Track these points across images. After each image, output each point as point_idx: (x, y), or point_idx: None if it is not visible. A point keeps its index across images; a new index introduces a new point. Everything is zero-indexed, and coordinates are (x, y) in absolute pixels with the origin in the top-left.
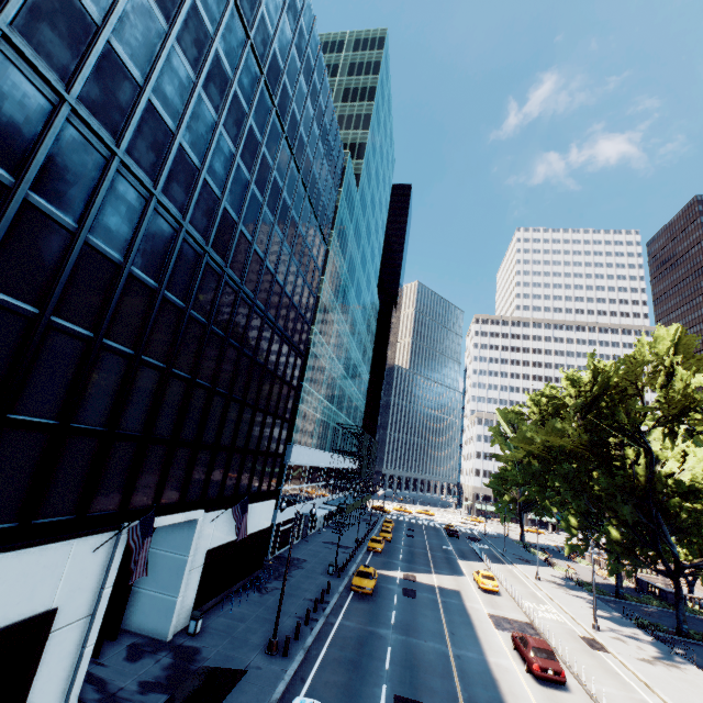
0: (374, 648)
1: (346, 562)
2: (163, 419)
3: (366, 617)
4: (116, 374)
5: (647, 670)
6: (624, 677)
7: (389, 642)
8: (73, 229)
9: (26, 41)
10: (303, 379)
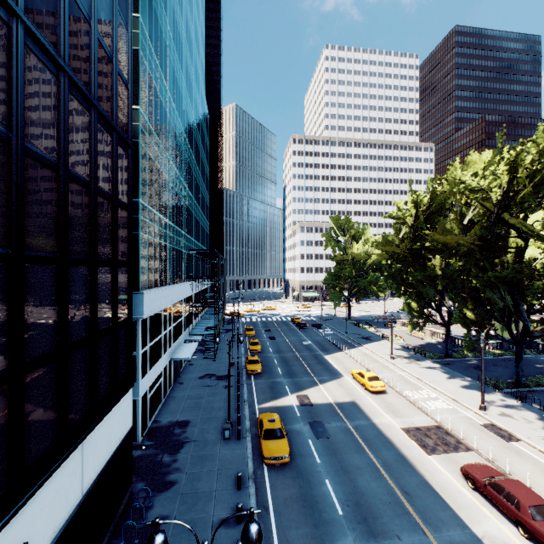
0: None
1: (238, 409)
2: None
3: (307, 521)
4: None
5: None
6: None
7: None
8: None
9: None
10: (138, 194)
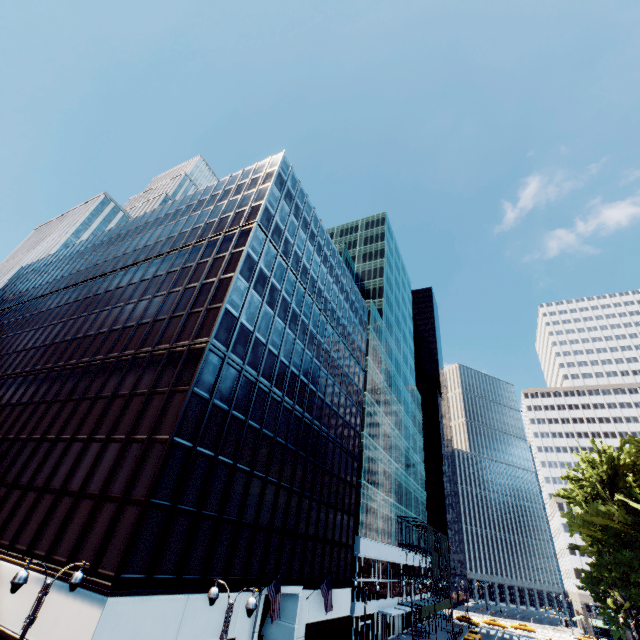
0: None
1: None
2: (277, 515)
3: None
4: (258, 489)
5: None
6: None
7: None
8: (244, 420)
9: (233, 354)
10: (361, 477)
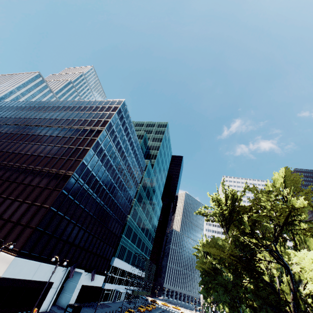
0: None
1: (126, 309)
2: (82, 242)
3: None
4: (77, 230)
5: None
6: None
7: None
8: (78, 204)
9: (81, 179)
10: (123, 233)
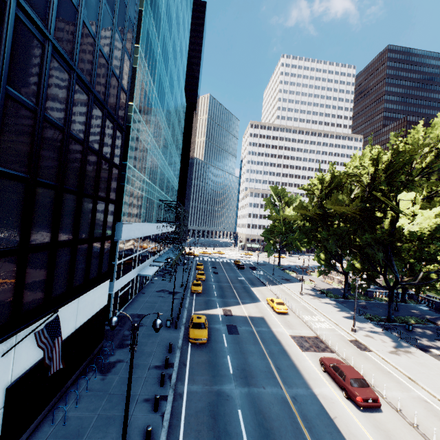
0: (226, 419)
1: (179, 311)
2: None
3: (208, 373)
4: None
5: (401, 363)
6: (394, 374)
7: (236, 402)
8: None
9: None
10: (126, 159)
